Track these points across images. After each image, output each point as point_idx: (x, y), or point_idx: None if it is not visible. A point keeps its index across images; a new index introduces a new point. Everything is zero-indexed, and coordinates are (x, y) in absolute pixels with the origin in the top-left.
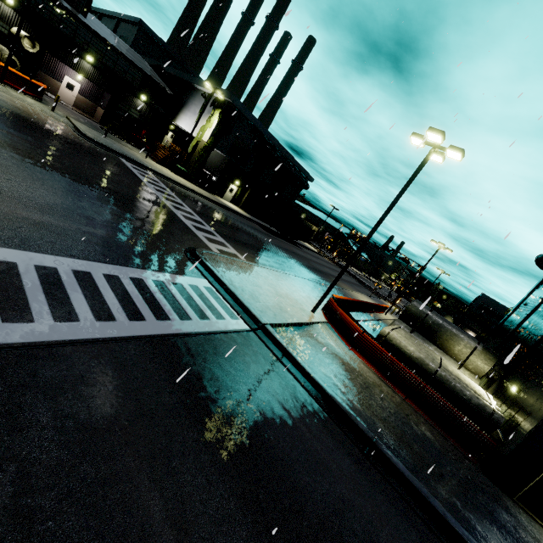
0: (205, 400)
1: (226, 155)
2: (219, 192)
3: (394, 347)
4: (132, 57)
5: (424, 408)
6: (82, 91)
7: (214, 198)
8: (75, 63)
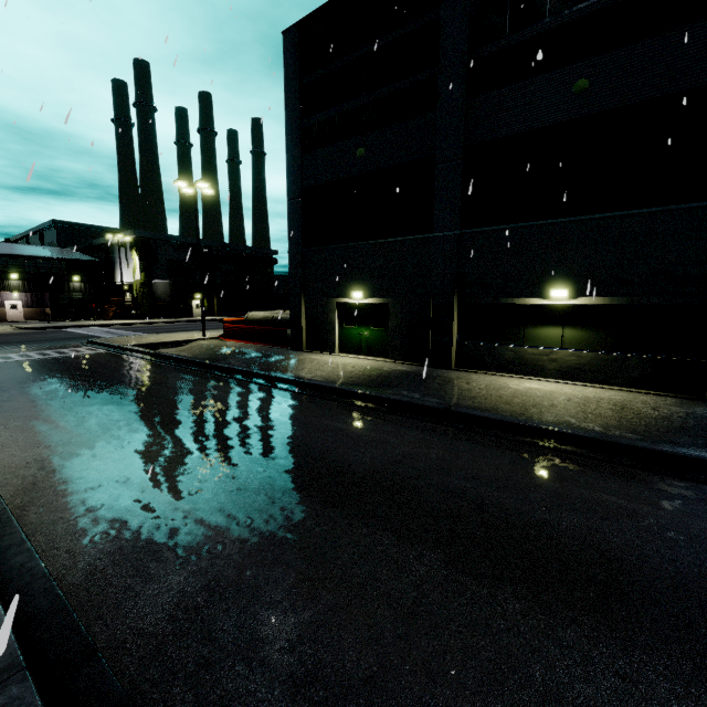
0: (36, 364)
1: (167, 280)
2: (186, 314)
3: (252, 321)
4: (51, 254)
5: (261, 340)
6: (25, 304)
7: (176, 320)
8: (5, 286)
